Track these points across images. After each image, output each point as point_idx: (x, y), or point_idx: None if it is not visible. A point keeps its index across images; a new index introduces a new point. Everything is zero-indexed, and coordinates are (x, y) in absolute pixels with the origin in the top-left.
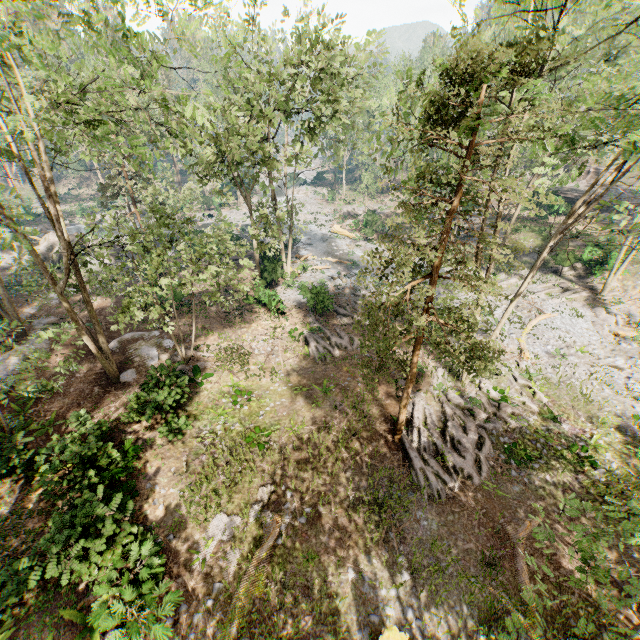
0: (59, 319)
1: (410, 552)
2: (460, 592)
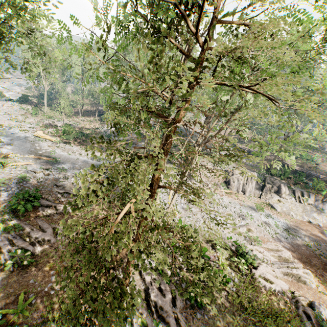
0: None
1: None
2: None
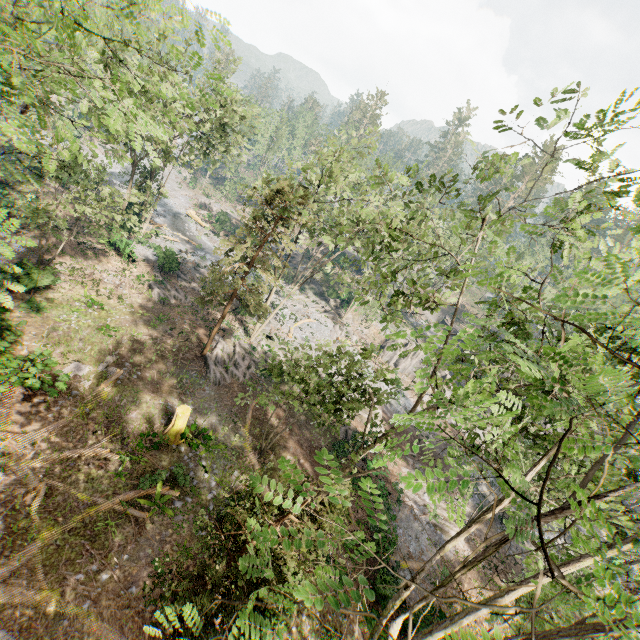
0: None
1: (197, 400)
2: (217, 416)
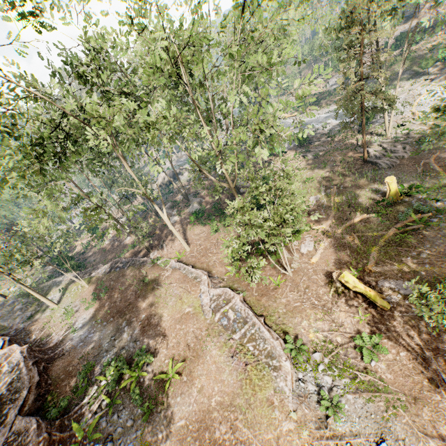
0: (195, 193)
1: None
2: (410, 179)
